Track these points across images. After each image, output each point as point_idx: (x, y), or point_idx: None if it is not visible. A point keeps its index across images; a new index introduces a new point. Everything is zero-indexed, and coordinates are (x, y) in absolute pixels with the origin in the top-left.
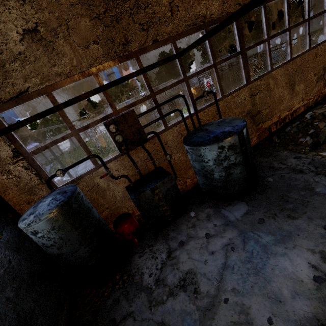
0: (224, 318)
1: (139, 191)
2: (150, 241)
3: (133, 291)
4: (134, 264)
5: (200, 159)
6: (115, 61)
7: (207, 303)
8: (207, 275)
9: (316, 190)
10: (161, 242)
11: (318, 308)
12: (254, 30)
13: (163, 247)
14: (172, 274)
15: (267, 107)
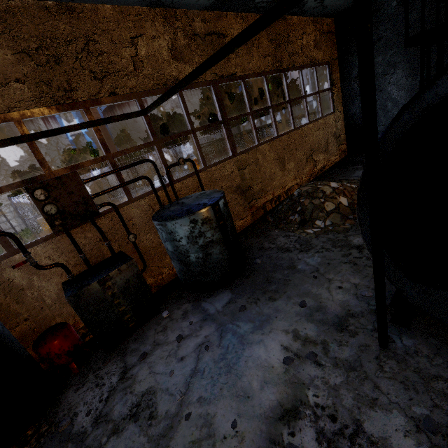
0: (182, 440)
1: (81, 285)
2: (98, 363)
3: (54, 447)
4: (64, 403)
5: (171, 237)
6: (52, 109)
7: (163, 428)
8: (169, 390)
9: (297, 267)
10: (115, 361)
11: (283, 393)
12: (254, 105)
13: (117, 366)
14: (123, 401)
15: (259, 183)
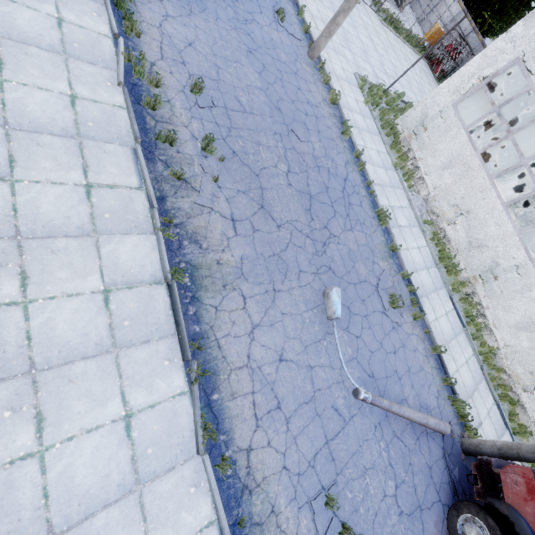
0: None
1: None
2: None
3: None
4: None
5: None
6: None
7: None
8: None
9: None
10: None
11: None
12: None
13: None
14: None
15: None
